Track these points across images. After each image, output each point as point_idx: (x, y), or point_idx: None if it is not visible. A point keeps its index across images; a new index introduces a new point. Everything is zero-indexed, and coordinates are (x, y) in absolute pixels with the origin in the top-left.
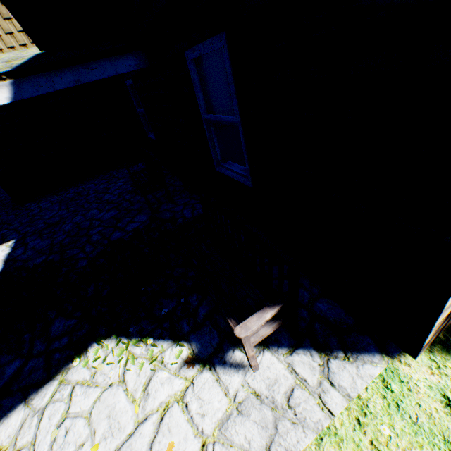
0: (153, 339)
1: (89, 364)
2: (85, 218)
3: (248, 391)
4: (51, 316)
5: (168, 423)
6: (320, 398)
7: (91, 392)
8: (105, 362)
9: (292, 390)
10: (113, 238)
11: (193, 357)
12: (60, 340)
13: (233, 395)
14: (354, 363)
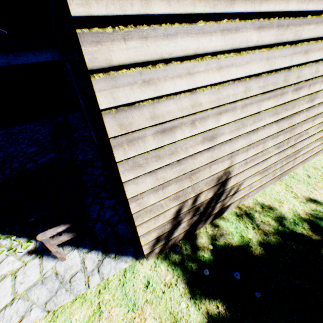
0: (17, 236)
1: None
2: (16, 149)
3: (53, 271)
4: None
5: (1, 286)
6: (88, 278)
7: None
8: None
9: (77, 272)
10: (26, 167)
11: (34, 249)
12: None
13: (44, 273)
14: (117, 261)
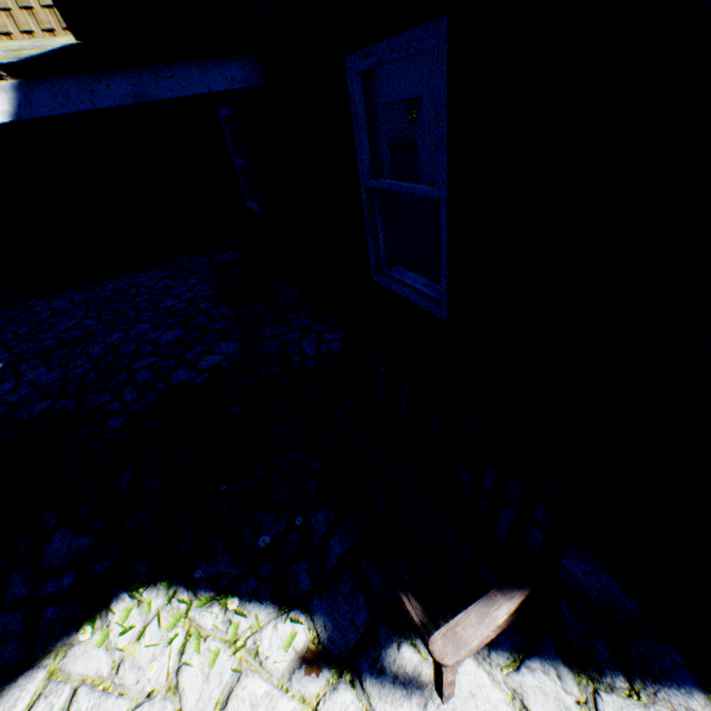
0: (239, 598)
1: (111, 640)
2: (128, 336)
3: None
4: (47, 523)
5: None
6: None
7: (109, 706)
8: (142, 639)
9: None
10: (175, 380)
11: (318, 651)
12: (59, 578)
13: None
14: (652, 709)
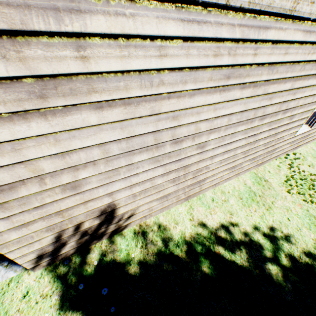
0: None
1: None
2: None
3: None
4: None
5: None
6: None
7: None
8: None
9: None
10: None
11: None
12: None
13: None
14: (7, 269)
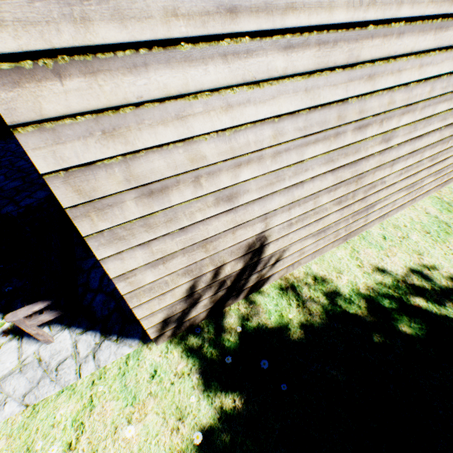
0: None
1: None
2: None
3: (36, 357)
4: None
5: None
6: (81, 366)
7: None
8: None
9: (66, 359)
10: (4, 211)
11: (11, 329)
12: None
13: (24, 359)
14: (119, 345)
